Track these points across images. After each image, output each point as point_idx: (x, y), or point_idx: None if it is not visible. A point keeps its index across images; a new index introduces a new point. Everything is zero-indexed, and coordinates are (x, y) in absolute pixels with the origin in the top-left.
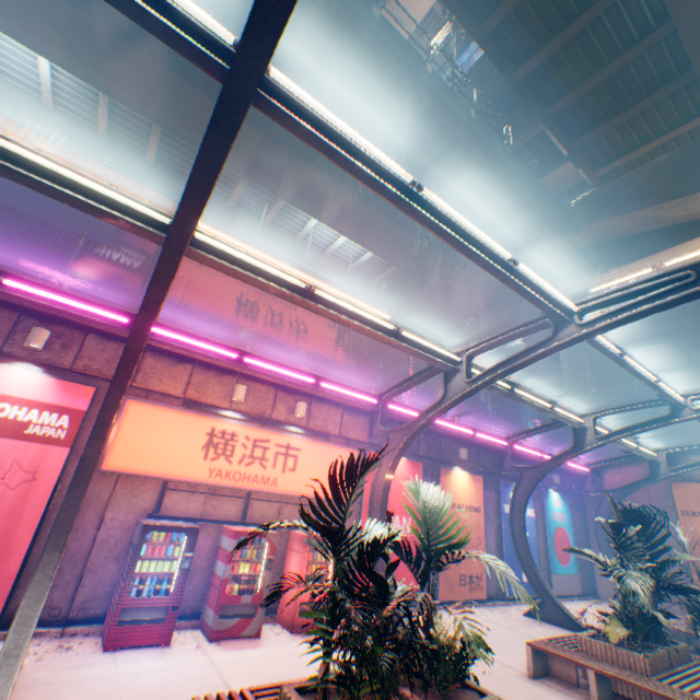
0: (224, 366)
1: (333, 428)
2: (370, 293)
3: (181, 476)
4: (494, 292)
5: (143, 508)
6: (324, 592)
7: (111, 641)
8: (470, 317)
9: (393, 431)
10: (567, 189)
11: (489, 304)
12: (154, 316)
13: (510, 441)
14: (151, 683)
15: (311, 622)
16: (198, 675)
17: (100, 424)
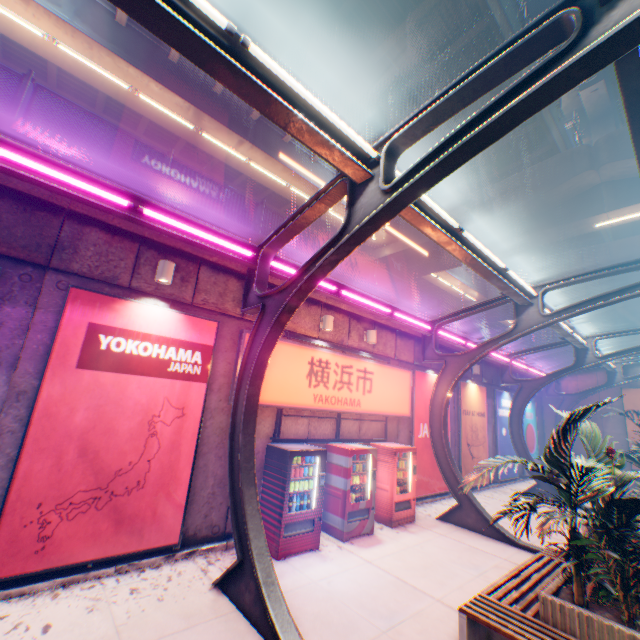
0: (312, 298)
1: (390, 352)
2: None
3: (293, 403)
4: (502, 223)
5: (265, 433)
6: (408, 493)
7: (280, 552)
8: None
9: (451, 356)
10: None
11: (492, 233)
12: (341, 259)
13: (511, 358)
14: (348, 586)
15: (402, 517)
16: (372, 574)
17: (258, 364)
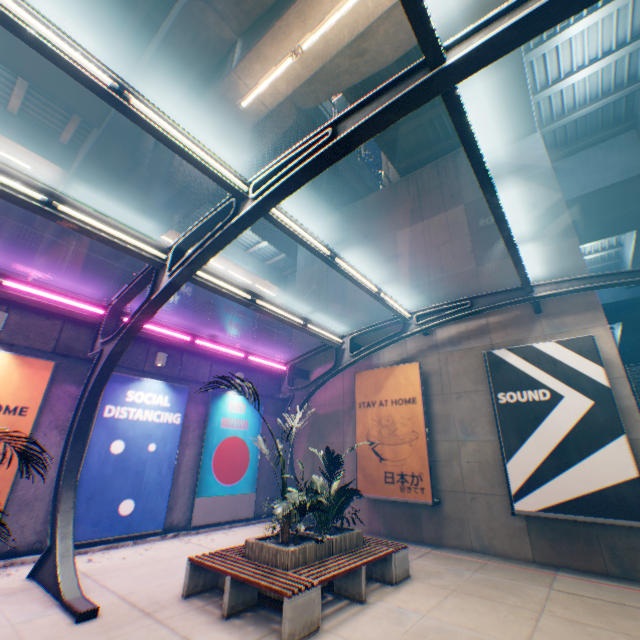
0: None
1: None
2: (3, 124)
3: None
4: None
5: None
6: None
7: None
8: (140, 166)
9: None
10: (343, 102)
11: (154, 142)
12: None
13: (110, 308)
14: None
15: None
16: None
17: None
